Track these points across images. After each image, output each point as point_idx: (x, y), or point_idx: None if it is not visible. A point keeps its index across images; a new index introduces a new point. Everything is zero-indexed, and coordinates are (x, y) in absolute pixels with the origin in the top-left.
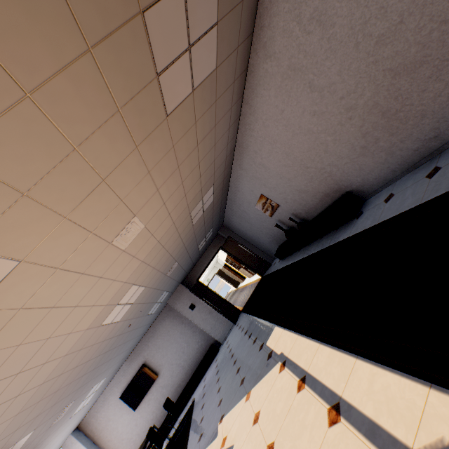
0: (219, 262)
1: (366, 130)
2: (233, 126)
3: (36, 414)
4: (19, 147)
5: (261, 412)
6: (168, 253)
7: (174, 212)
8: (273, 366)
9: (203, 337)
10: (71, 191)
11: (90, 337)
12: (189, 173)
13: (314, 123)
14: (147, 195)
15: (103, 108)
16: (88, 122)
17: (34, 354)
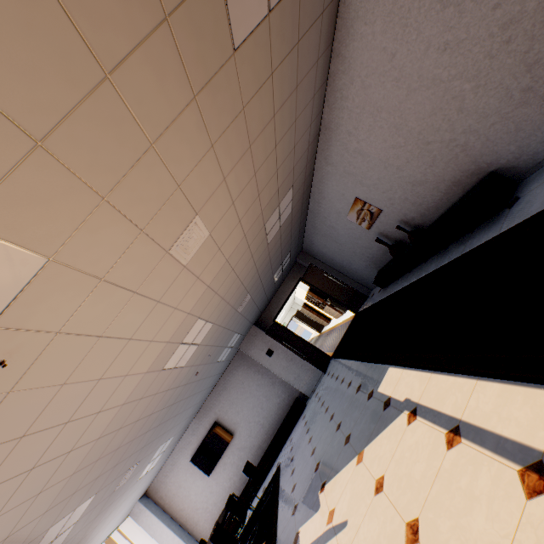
0: (296, 302)
1: (535, 57)
2: (318, 95)
3: (96, 475)
4: (18, 49)
5: (386, 477)
6: (239, 280)
7: (245, 220)
8: (396, 417)
9: (285, 390)
10: (107, 153)
11: (151, 384)
12: (263, 161)
13: (444, 65)
14: (211, 184)
15: (142, 6)
16: (121, 28)
17: (83, 399)
